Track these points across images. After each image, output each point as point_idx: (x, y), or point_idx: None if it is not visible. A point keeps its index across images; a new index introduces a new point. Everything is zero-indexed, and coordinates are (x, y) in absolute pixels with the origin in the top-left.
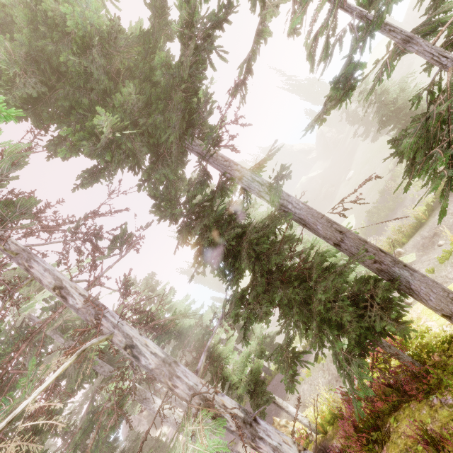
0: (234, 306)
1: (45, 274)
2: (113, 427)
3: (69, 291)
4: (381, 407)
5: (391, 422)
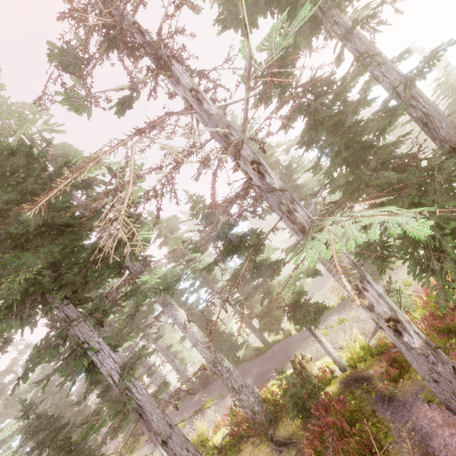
0: (344, 177)
1: (184, 75)
2: (164, 291)
3: (204, 97)
4: (449, 322)
5: (452, 343)
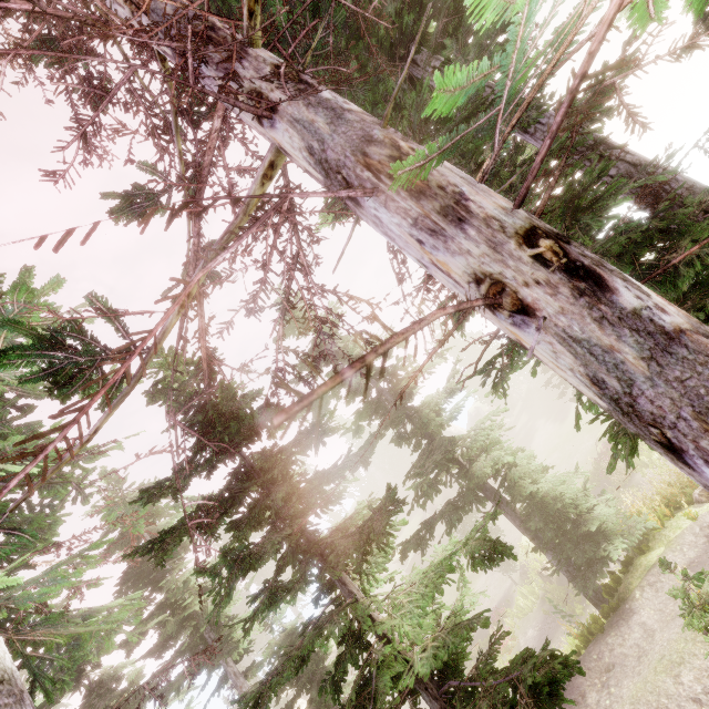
0: None
1: None
2: None
3: None
4: None
5: None
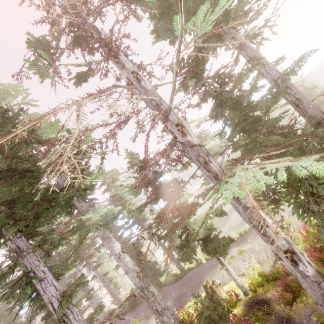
0: (244, 140)
1: (128, 62)
2: (103, 226)
3: (142, 78)
4: None
5: None
